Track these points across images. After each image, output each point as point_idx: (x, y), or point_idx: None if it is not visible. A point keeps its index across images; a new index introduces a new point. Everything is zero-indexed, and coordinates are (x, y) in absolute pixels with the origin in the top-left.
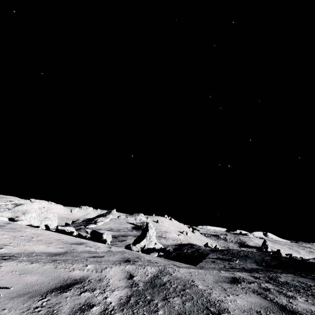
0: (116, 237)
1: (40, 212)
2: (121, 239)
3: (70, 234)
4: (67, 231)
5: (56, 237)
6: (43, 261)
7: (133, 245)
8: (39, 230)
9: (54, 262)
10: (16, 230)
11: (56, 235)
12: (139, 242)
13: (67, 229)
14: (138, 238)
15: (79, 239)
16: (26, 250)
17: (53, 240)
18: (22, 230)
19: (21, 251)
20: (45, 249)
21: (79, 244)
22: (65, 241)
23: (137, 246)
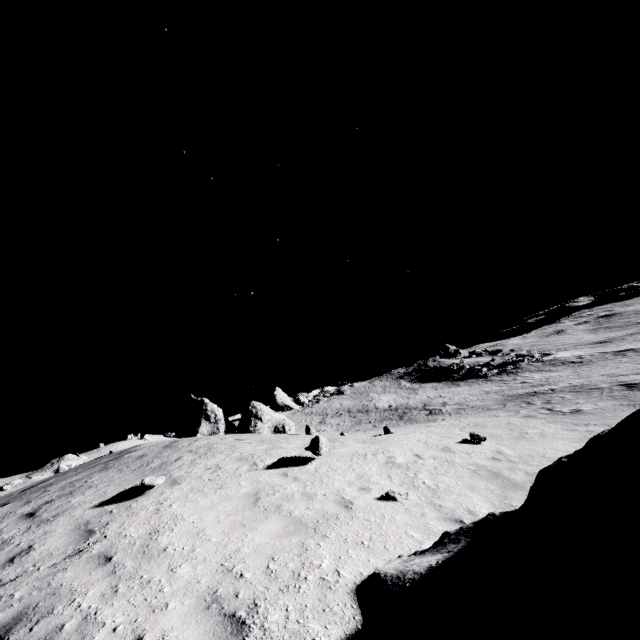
0: None
1: None
2: None
3: None
4: None
5: None
6: None
7: None
8: None
9: None
10: None
11: None
12: None
13: None
14: None
15: None
16: None
17: None
18: None
19: None
20: None
21: None
22: None
23: None
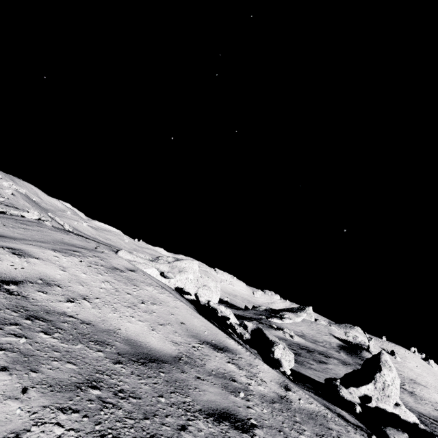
0: (310, 351)
1: (199, 275)
2: (318, 358)
3: (224, 320)
4: (220, 314)
5: (183, 317)
6: (58, 370)
7: (341, 384)
8: (165, 293)
9: (72, 392)
10: (132, 283)
11: (186, 312)
12: (355, 385)
13: (221, 309)
14: (353, 374)
15: (223, 336)
16: (104, 322)
17: (172, 321)
18: (140, 285)
19: (94, 320)
20: (141, 332)
21: (217, 349)
22: (192, 331)
23: (351, 391)
